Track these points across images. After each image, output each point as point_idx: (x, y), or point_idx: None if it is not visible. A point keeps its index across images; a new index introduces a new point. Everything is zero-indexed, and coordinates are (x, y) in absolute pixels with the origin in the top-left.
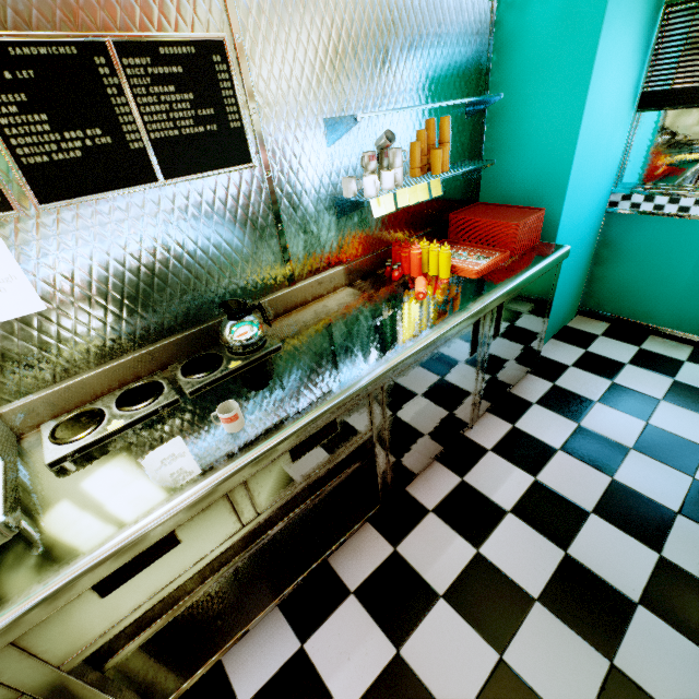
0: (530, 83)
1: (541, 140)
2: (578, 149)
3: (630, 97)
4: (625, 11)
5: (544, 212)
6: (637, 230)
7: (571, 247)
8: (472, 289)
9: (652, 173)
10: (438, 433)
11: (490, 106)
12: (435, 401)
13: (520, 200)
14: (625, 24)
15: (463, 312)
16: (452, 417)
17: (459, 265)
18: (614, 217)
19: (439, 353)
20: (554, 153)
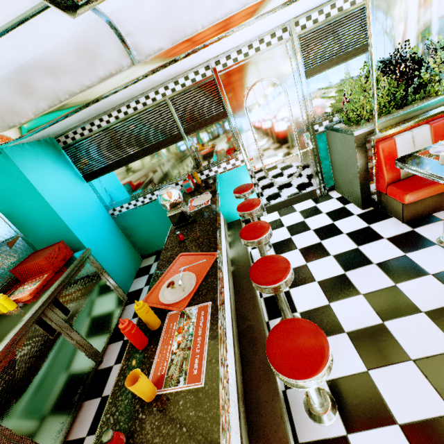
0: (12, 197)
1: (39, 215)
2: (58, 211)
3: (78, 180)
4: (34, 161)
5: (63, 242)
6: (130, 218)
7: (103, 242)
8: (29, 306)
9: (115, 198)
10: (66, 389)
11: (2, 211)
12: (40, 378)
13: (55, 240)
14: (40, 164)
15: (18, 325)
16: (72, 372)
17: (19, 297)
18: (118, 218)
19: (14, 356)
20: (50, 217)
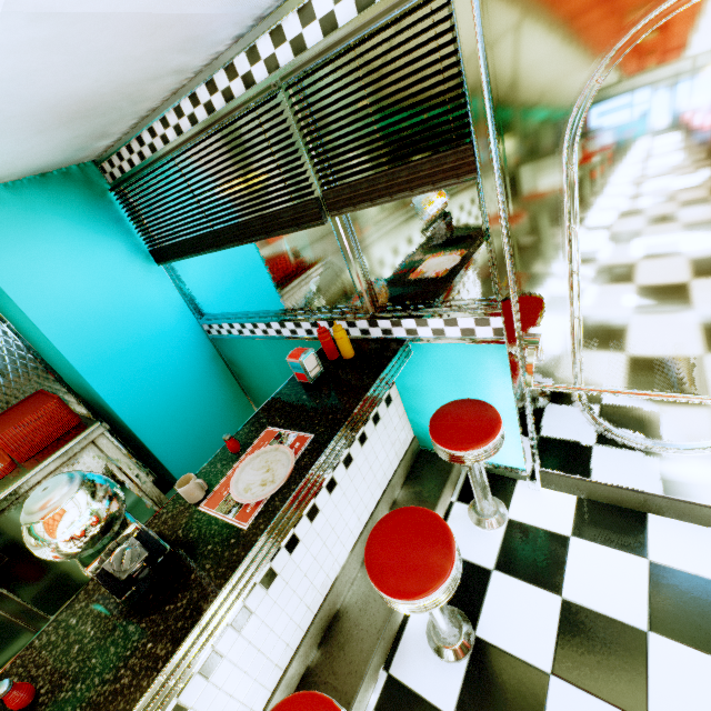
0: None
1: (35, 334)
2: (56, 339)
3: (135, 260)
4: (16, 227)
5: (56, 401)
6: (236, 350)
7: (163, 393)
8: None
9: (210, 305)
10: None
11: None
12: None
13: (73, 378)
14: (32, 233)
15: None
16: None
17: None
18: (218, 342)
19: None
20: (48, 344)
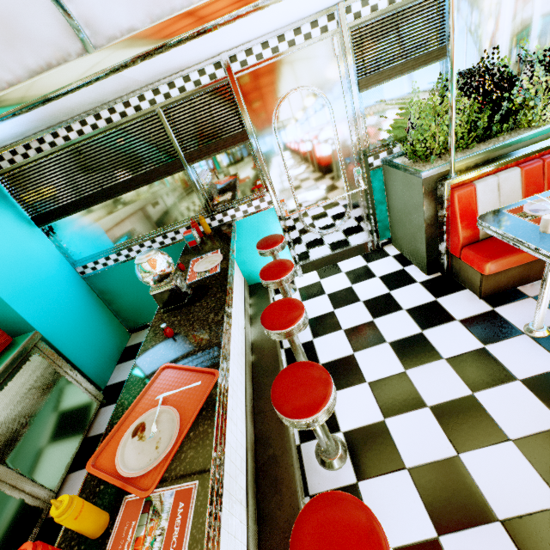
0: None
1: None
2: None
3: (22, 224)
4: None
5: None
6: (109, 279)
7: (65, 316)
8: None
9: (85, 250)
10: None
11: None
12: None
13: None
14: None
15: None
16: None
17: None
18: (91, 278)
19: None
20: None
